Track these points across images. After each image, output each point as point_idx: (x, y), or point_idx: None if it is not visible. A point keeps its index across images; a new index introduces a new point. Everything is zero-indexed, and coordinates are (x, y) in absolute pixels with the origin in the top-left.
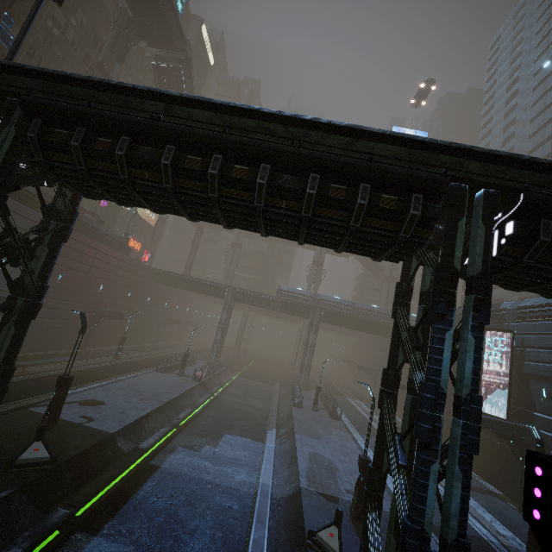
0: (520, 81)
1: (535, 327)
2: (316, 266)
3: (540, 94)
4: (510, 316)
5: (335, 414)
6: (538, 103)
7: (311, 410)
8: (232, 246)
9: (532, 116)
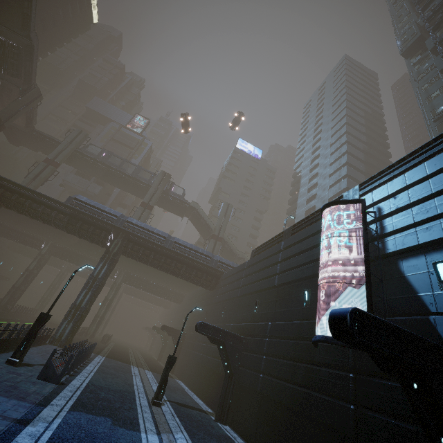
0: (324, 117)
1: (397, 182)
2: (144, 208)
3: (337, 121)
4: (350, 198)
5: (50, 368)
6: (336, 125)
7: (4, 363)
8: (44, 161)
9: (332, 133)
